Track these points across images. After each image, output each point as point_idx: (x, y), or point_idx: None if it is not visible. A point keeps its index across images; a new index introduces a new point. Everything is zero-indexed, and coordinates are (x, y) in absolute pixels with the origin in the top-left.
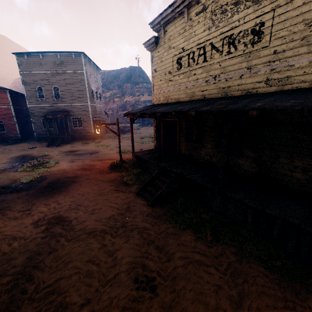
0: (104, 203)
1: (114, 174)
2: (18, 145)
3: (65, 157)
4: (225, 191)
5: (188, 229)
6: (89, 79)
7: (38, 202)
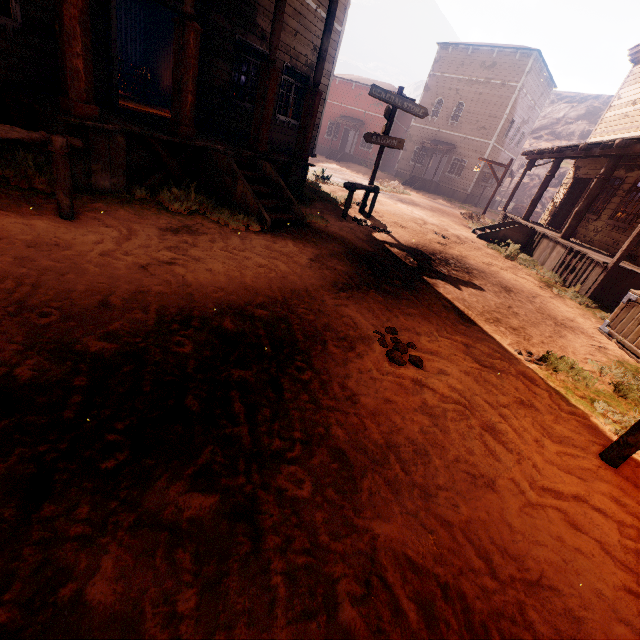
0: (437, 220)
1: (462, 221)
2: None
3: (418, 196)
4: (559, 238)
5: (495, 251)
6: (520, 100)
7: (388, 199)
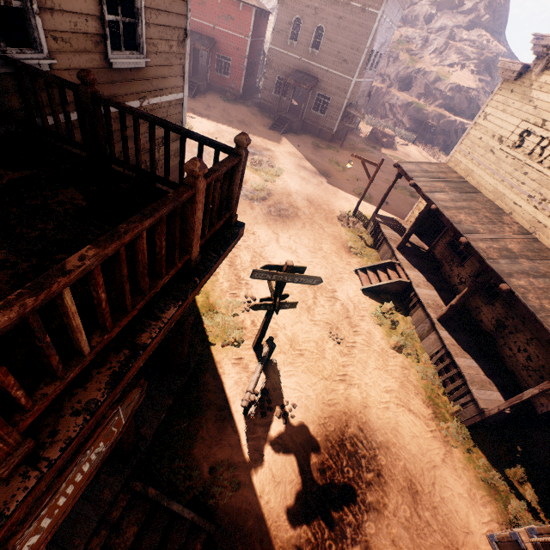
0: (322, 261)
1: (340, 229)
2: (237, 108)
3: (290, 165)
4: (437, 324)
5: (382, 329)
6: (380, 27)
7: (268, 226)
